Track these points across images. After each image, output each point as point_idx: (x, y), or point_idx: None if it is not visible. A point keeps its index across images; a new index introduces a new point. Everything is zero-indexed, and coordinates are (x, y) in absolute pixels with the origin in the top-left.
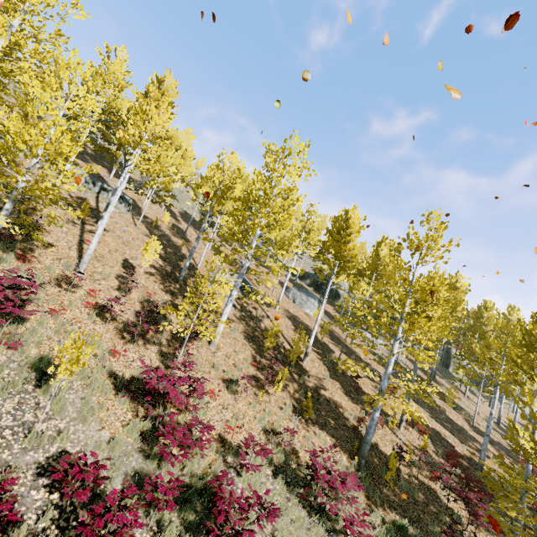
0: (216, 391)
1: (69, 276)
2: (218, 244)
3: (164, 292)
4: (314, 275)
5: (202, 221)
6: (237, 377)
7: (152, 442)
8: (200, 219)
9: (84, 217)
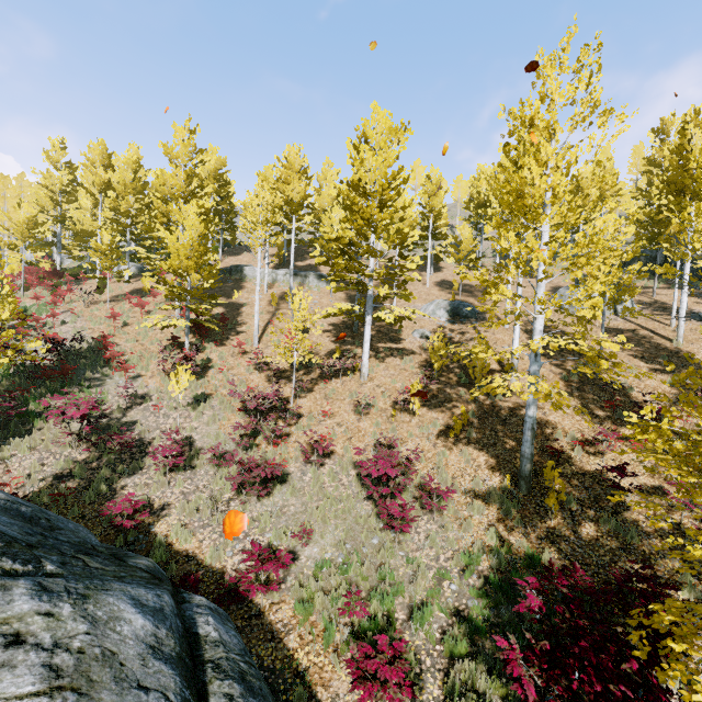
0: (339, 413)
1: (248, 348)
2: (453, 276)
3: (334, 343)
4: (644, 252)
5: (427, 259)
6: (374, 401)
7: (249, 440)
8: (423, 258)
9: (275, 305)
